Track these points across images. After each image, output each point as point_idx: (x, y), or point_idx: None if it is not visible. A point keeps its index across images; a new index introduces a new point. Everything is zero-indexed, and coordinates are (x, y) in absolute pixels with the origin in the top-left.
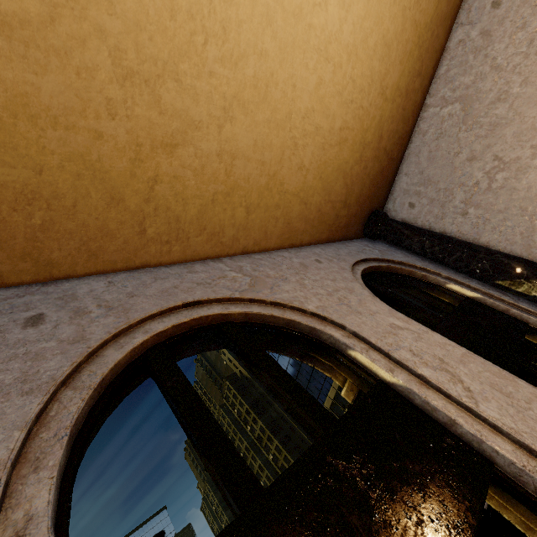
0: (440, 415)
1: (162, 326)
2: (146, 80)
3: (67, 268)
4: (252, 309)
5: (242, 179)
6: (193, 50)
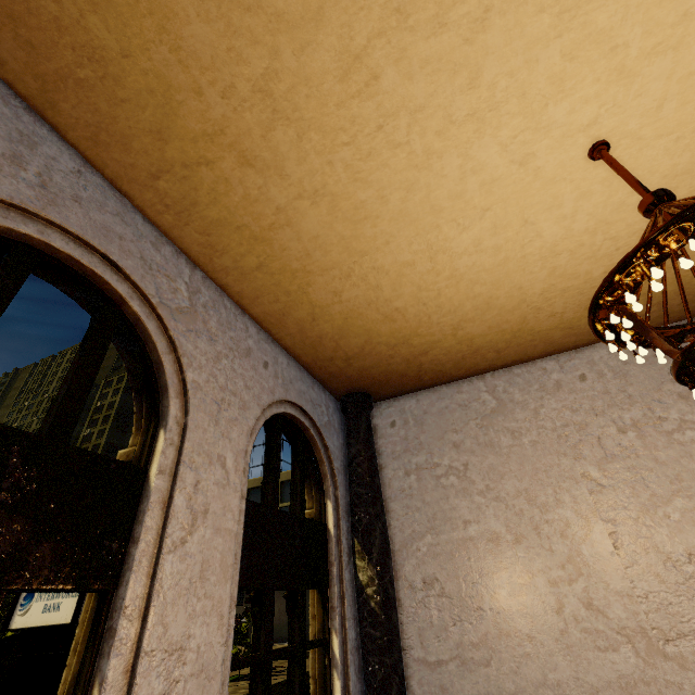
0: (138, 529)
1: (60, 245)
2: (276, 109)
3: (62, 123)
4: (150, 322)
5: (280, 244)
6: (332, 137)
